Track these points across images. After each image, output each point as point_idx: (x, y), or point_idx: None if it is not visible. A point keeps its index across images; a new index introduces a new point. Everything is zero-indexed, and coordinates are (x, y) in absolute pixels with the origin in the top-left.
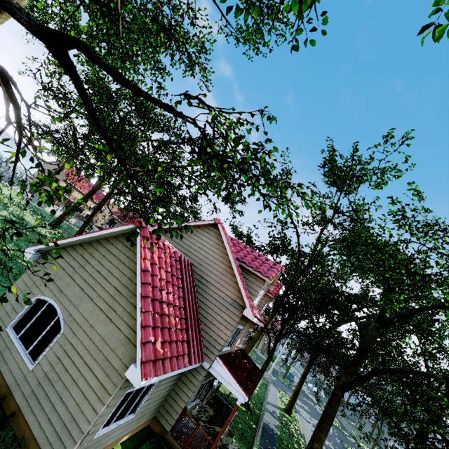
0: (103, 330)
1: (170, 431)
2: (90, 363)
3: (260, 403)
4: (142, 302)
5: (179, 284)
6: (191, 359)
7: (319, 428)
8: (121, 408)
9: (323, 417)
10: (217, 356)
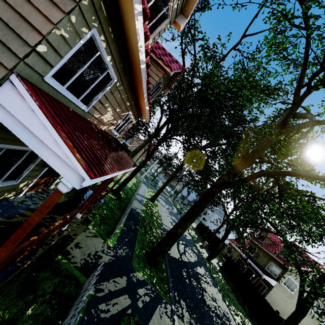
0: None
1: None
2: None
3: (132, 194)
4: None
5: None
6: None
7: (187, 217)
8: None
9: (194, 209)
10: (13, 73)
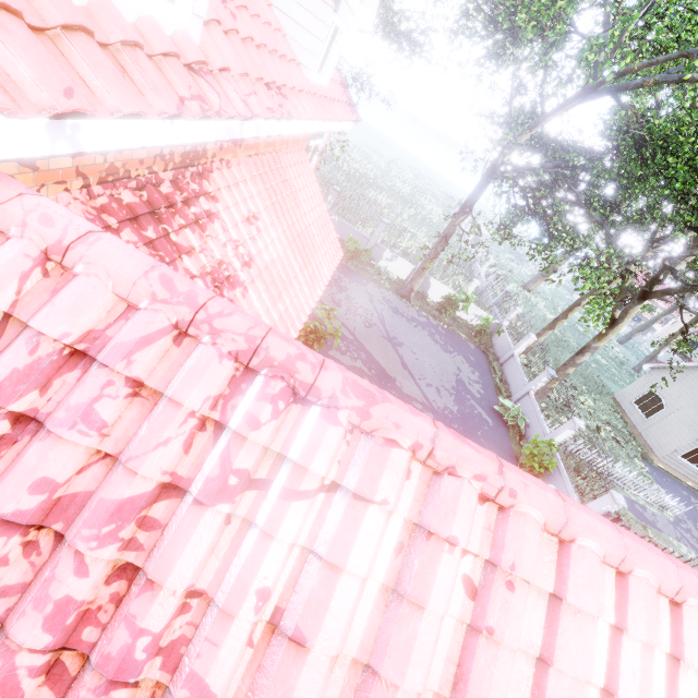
0: (690, 413)
1: None
2: (680, 425)
3: None
4: None
5: None
6: None
7: None
8: (693, 455)
9: None
10: None
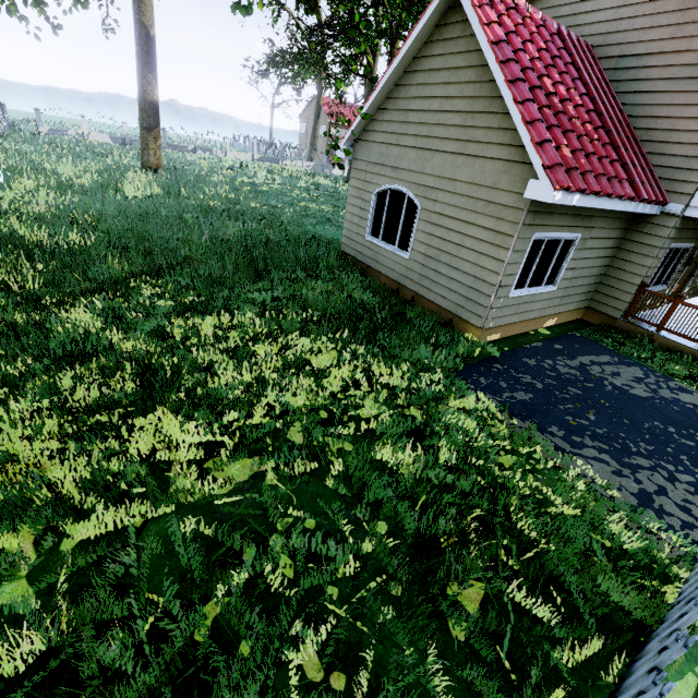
0: (468, 174)
1: (622, 318)
2: (468, 218)
3: None
4: (513, 91)
5: (572, 74)
6: (639, 190)
7: None
8: (532, 267)
9: None
10: None
